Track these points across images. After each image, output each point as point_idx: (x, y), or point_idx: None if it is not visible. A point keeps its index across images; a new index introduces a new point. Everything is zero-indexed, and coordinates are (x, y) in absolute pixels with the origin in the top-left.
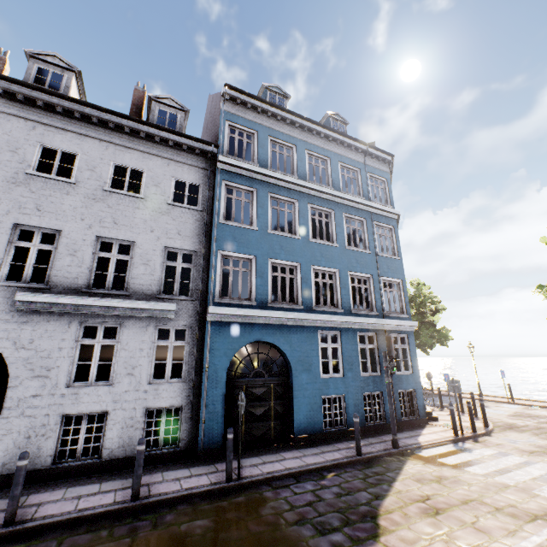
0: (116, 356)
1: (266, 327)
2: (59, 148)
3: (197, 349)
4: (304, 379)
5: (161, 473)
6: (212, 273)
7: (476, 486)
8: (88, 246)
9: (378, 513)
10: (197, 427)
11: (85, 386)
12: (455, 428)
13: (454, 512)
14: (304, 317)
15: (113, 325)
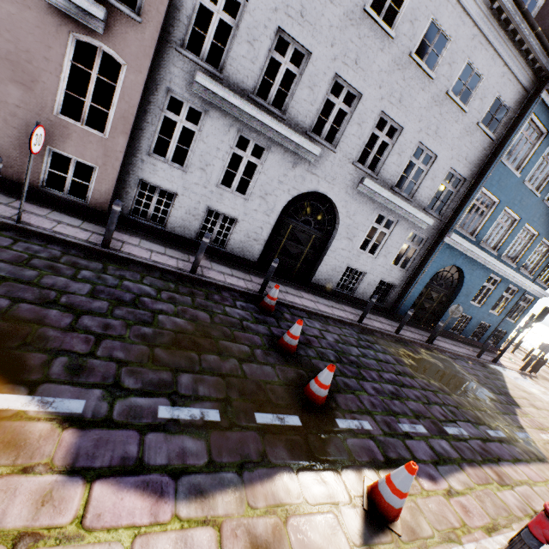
0: (383, 241)
1: (467, 259)
2: (442, 27)
3: (422, 255)
4: (461, 300)
5: (384, 318)
6: (468, 206)
7: (547, 405)
8: (410, 150)
9: (511, 395)
10: (399, 301)
11: (363, 253)
12: (525, 367)
13: (544, 412)
14: (494, 263)
15: (392, 219)
